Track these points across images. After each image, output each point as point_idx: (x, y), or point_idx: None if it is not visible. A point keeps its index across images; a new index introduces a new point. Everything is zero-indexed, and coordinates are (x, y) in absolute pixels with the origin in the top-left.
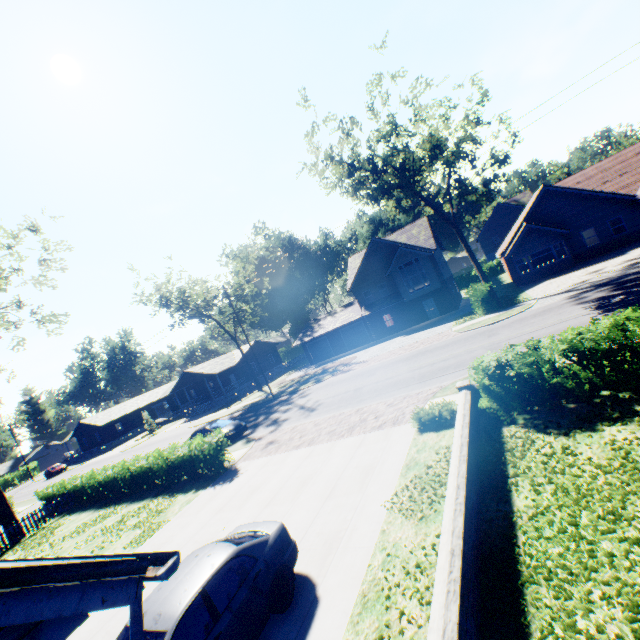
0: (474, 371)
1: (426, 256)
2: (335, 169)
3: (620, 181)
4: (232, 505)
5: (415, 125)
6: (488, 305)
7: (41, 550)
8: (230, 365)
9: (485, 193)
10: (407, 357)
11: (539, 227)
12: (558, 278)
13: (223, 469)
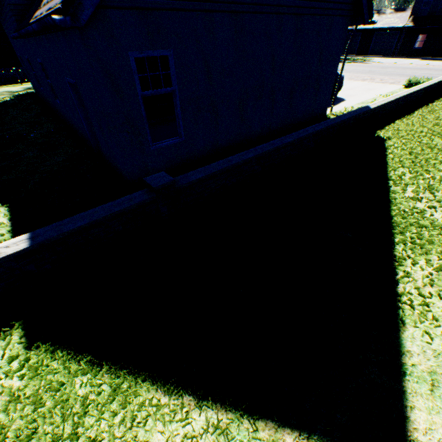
0: None
1: None
2: None
3: None
4: None
5: None
6: None
7: None
8: None
9: None
10: (415, 68)
11: None
12: None
13: None
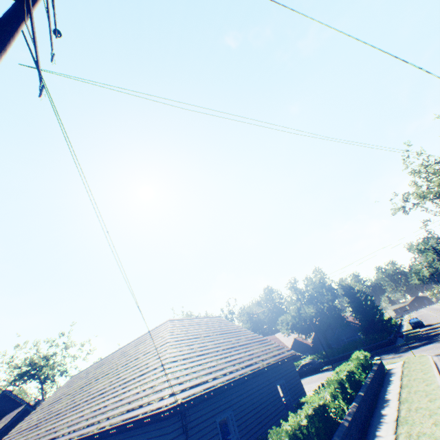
0: None
1: None
2: None
3: (292, 339)
4: None
5: None
6: None
7: None
8: None
9: None
10: None
11: None
12: None
13: None
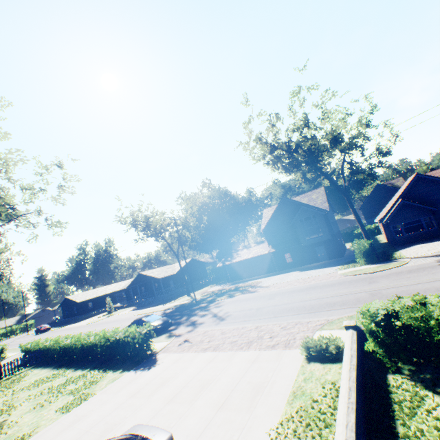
0: (362, 315)
1: (321, 214)
2: (261, 147)
3: None
4: (143, 393)
5: (322, 122)
6: (369, 257)
7: (5, 394)
8: (171, 273)
9: (371, 174)
10: (300, 289)
11: (412, 203)
12: (427, 244)
13: (146, 356)
